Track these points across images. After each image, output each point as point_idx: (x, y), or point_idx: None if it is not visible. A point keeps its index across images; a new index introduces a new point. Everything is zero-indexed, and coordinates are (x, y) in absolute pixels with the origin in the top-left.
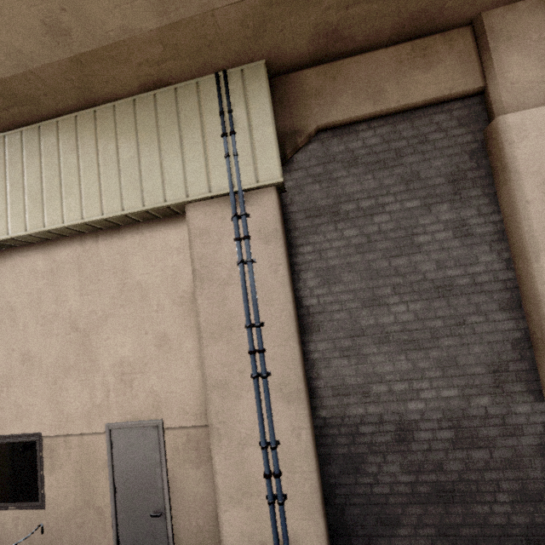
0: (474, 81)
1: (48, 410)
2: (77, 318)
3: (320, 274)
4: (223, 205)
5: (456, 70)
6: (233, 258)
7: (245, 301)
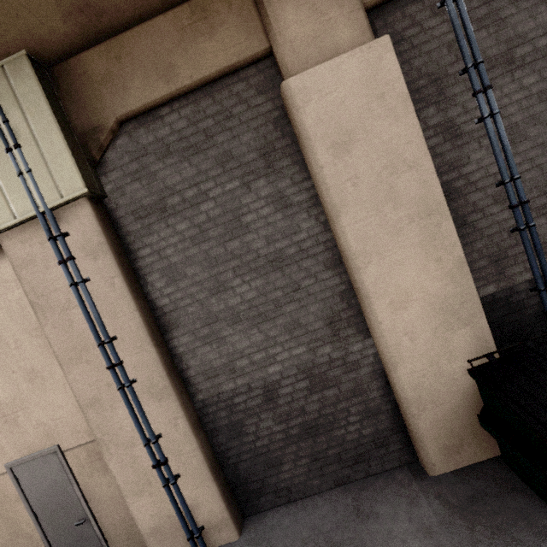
0: (260, 42)
1: None
2: None
3: (165, 274)
4: (38, 228)
5: (240, 31)
6: (67, 281)
7: (88, 322)
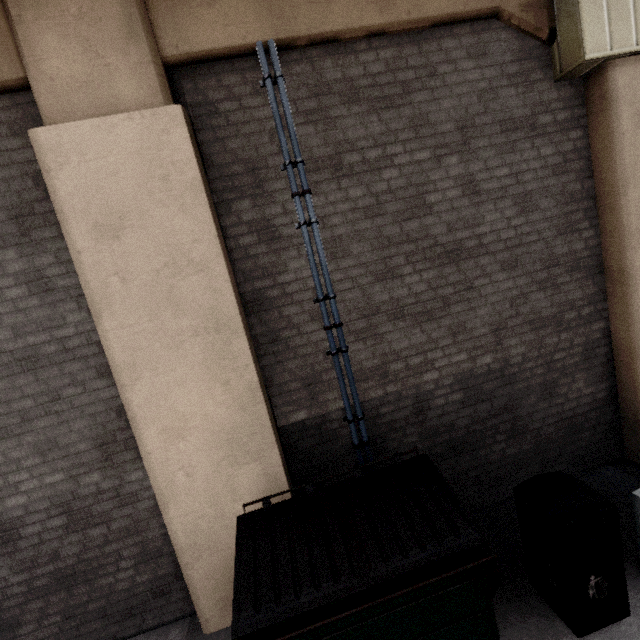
0: (11, 67)
1: None
2: None
3: None
4: None
5: None
6: None
7: None
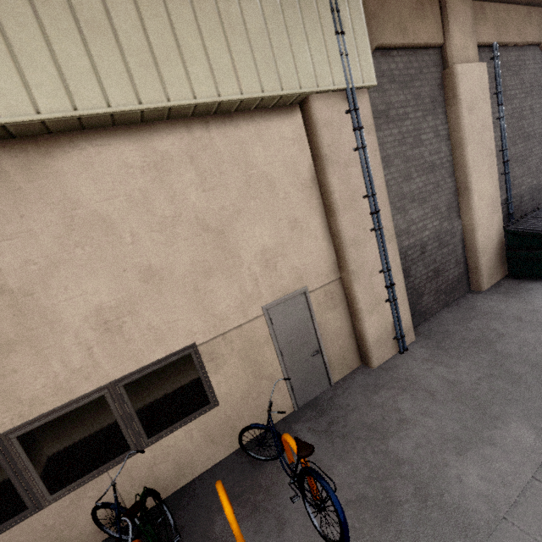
0: (440, 38)
1: (197, 319)
2: (206, 217)
3: (384, 160)
4: (338, 100)
5: (434, 27)
6: (350, 145)
7: (367, 177)
